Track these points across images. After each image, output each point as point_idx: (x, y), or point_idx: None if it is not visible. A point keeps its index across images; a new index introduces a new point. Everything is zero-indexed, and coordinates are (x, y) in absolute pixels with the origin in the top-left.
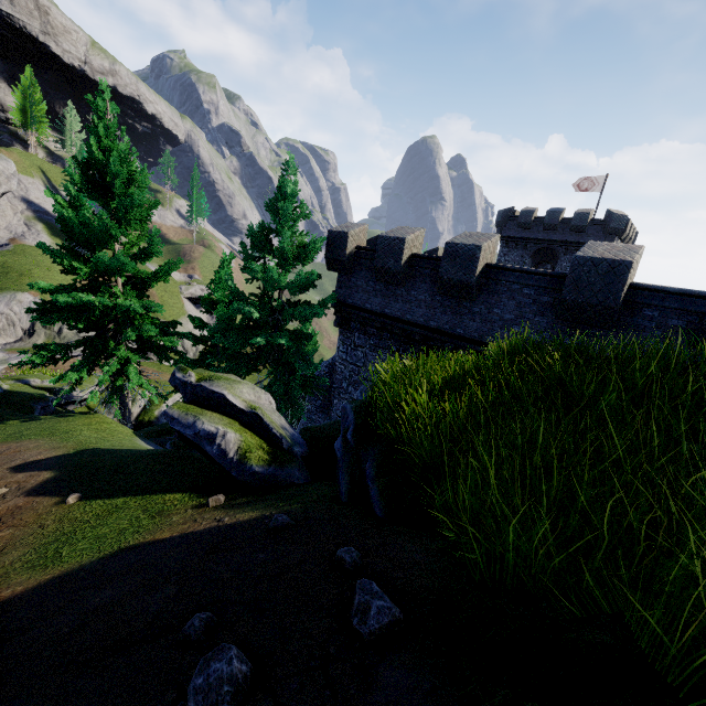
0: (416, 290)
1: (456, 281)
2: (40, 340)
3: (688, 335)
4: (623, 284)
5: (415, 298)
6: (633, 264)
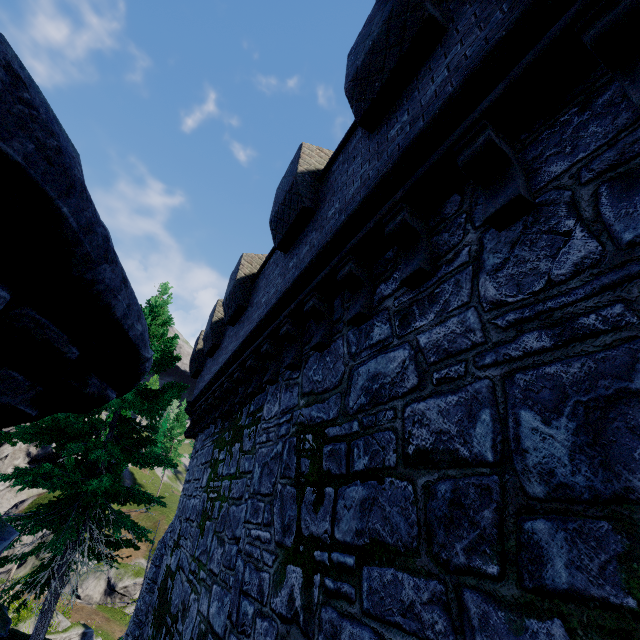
0: (224, 341)
1: (228, 296)
2: (23, 572)
3: (366, 134)
4: (297, 159)
5: (222, 349)
6: (304, 144)
